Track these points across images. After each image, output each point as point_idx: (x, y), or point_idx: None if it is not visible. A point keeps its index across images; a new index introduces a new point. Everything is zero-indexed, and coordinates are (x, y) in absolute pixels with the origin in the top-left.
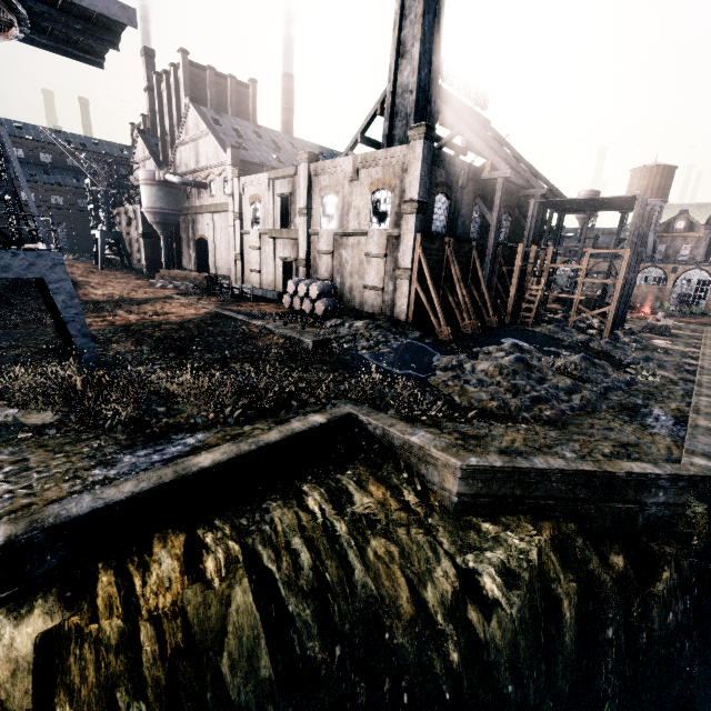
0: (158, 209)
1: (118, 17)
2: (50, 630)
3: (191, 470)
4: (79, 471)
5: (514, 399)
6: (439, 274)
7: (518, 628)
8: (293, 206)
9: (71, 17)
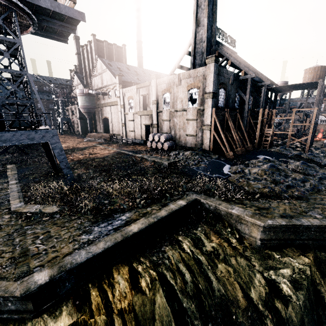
0: (85, 106)
1: (77, 17)
2: (72, 324)
3: (129, 234)
4: (75, 237)
5: (276, 187)
6: (223, 126)
7: (303, 311)
8: (149, 99)
9: (55, 20)
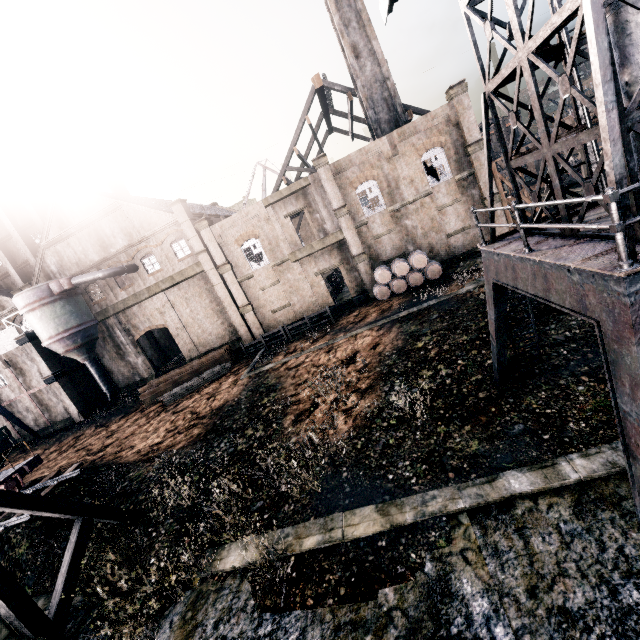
0: (76, 327)
1: None
2: None
3: None
4: None
5: None
6: None
7: None
8: (314, 216)
9: None
